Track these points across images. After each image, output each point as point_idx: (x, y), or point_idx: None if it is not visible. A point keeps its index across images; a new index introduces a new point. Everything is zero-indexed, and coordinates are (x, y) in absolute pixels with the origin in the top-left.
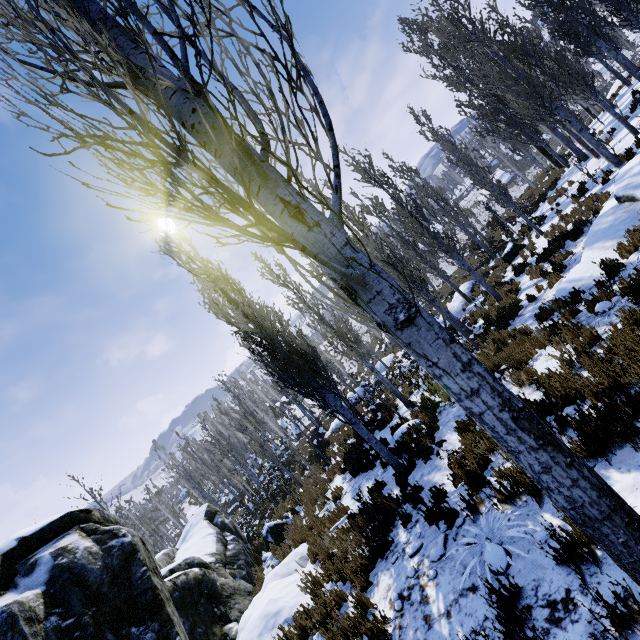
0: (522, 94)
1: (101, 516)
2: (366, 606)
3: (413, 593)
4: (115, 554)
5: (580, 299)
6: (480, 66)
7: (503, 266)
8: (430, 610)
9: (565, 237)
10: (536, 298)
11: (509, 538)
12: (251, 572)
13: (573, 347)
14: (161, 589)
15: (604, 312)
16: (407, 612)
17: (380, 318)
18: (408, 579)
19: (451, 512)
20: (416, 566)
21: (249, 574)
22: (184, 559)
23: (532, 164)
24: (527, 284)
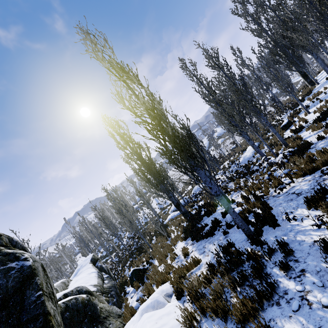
0: (320, 17)
1: (9, 242)
2: None
3: None
4: (12, 276)
5: None
6: (293, 0)
7: (280, 133)
8: None
9: None
10: (324, 137)
11: None
12: (119, 300)
13: None
14: (53, 314)
15: None
16: None
17: None
18: None
19: None
20: None
21: (117, 301)
22: (75, 287)
23: (281, 95)
24: (308, 135)
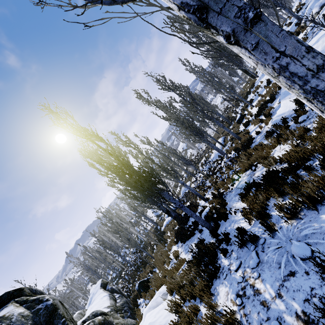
0: None
1: (30, 291)
2: (215, 309)
3: (246, 291)
4: (41, 314)
5: (287, 121)
6: None
7: (237, 126)
8: (264, 297)
9: (266, 103)
10: (260, 132)
11: (303, 237)
12: (133, 313)
13: (297, 135)
14: None
15: (304, 120)
16: (247, 304)
17: (230, 26)
18: (239, 284)
19: (255, 237)
20: (242, 275)
21: (132, 314)
22: (91, 313)
23: (238, 84)
24: (253, 129)
